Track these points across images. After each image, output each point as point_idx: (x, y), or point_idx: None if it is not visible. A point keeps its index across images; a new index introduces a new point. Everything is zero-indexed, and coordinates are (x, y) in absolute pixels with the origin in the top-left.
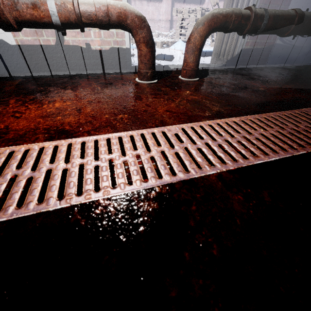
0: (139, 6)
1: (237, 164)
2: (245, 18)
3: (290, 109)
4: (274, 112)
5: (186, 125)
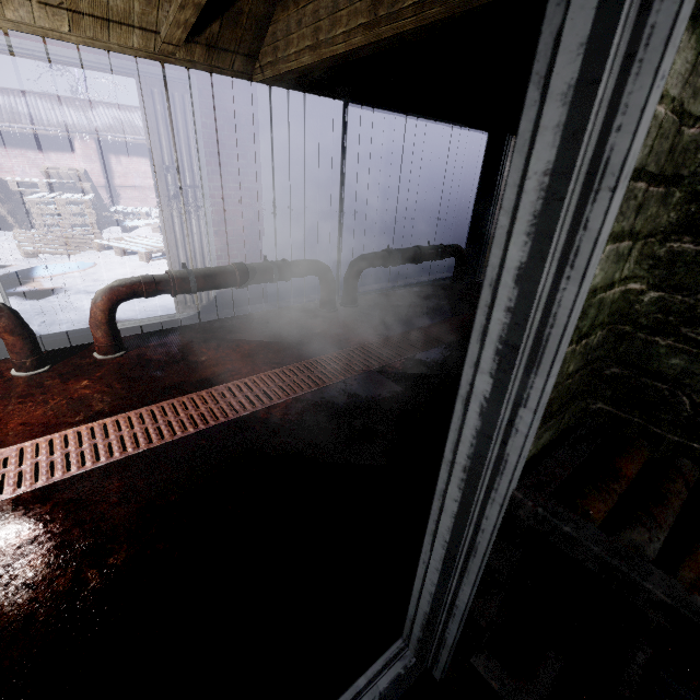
0: (130, 165)
1: (51, 481)
2: (163, 285)
3: (199, 390)
4: (175, 398)
5: (32, 442)
